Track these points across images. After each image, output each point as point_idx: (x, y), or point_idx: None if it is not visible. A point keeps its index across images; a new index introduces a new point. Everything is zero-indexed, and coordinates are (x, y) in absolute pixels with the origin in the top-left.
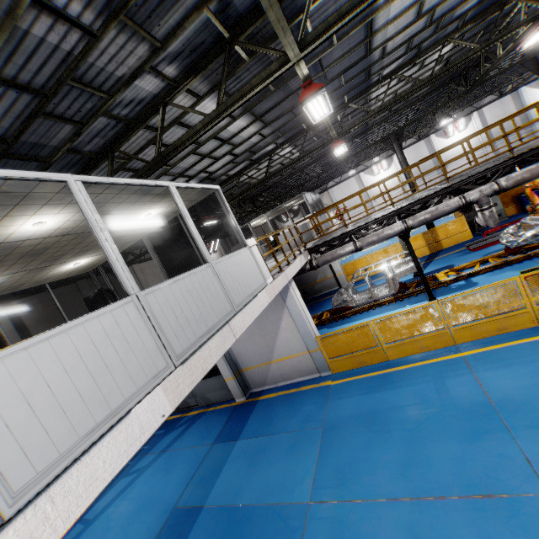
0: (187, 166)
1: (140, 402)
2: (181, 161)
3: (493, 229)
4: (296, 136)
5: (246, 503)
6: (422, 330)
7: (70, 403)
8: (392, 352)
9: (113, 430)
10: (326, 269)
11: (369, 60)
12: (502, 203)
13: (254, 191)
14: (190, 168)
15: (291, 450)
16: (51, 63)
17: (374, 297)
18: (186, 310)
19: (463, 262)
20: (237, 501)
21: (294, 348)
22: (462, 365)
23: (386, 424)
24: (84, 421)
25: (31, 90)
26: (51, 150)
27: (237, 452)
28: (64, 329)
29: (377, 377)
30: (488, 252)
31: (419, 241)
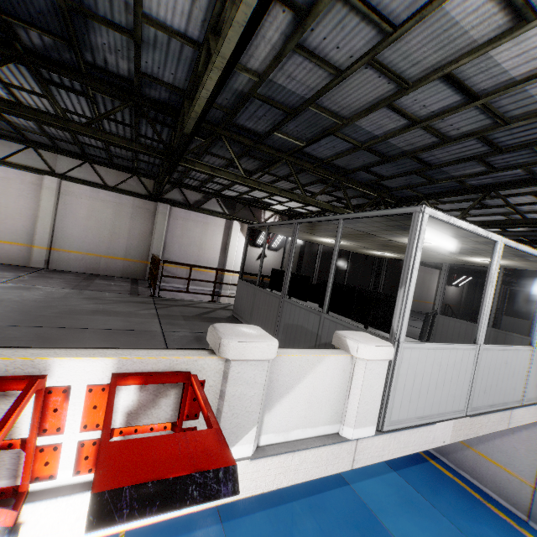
0: (535, 216)
1: (441, 422)
2: None
3: None
4: None
5: (387, 526)
6: None
7: (422, 394)
8: None
9: (425, 426)
10: None
11: None
12: None
13: None
14: None
15: None
16: (536, 134)
17: None
18: (495, 377)
19: None
20: (379, 515)
21: (514, 465)
22: None
23: None
24: (420, 409)
25: (495, 147)
26: (446, 176)
27: (391, 480)
28: (443, 347)
29: None
30: None
31: None
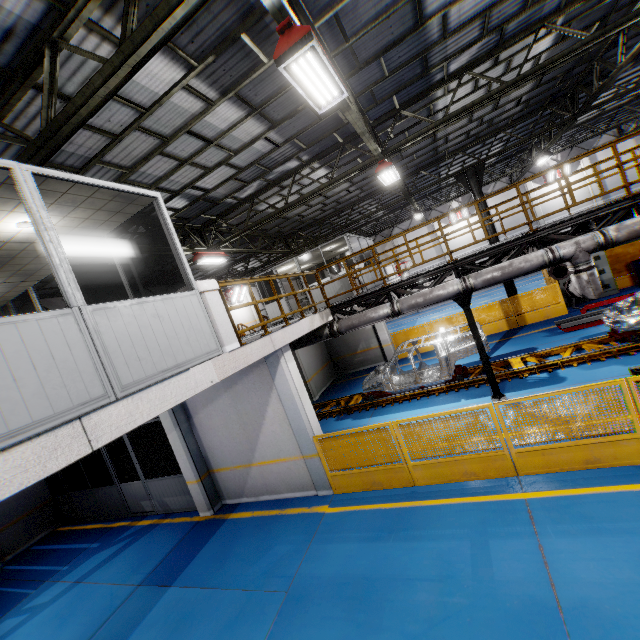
0: (160, 174)
1: None
2: (143, 163)
3: (596, 304)
4: (329, 151)
5: None
6: (467, 446)
7: None
8: (421, 474)
9: None
10: (370, 336)
11: (423, 38)
12: (611, 270)
13: (287, 228)
14: (165, 177)
15: (228, 628)
16: None
17: (419, 383)
18: None
19: (550, 345)
20: None
21: (283, 448)
22: (522, 516)
23: (378, 610)
24: None
25: None
26: None
27: (160, 610)
28: None
29: (391, 513)
30: (587, 334)
31: (495, 311)
